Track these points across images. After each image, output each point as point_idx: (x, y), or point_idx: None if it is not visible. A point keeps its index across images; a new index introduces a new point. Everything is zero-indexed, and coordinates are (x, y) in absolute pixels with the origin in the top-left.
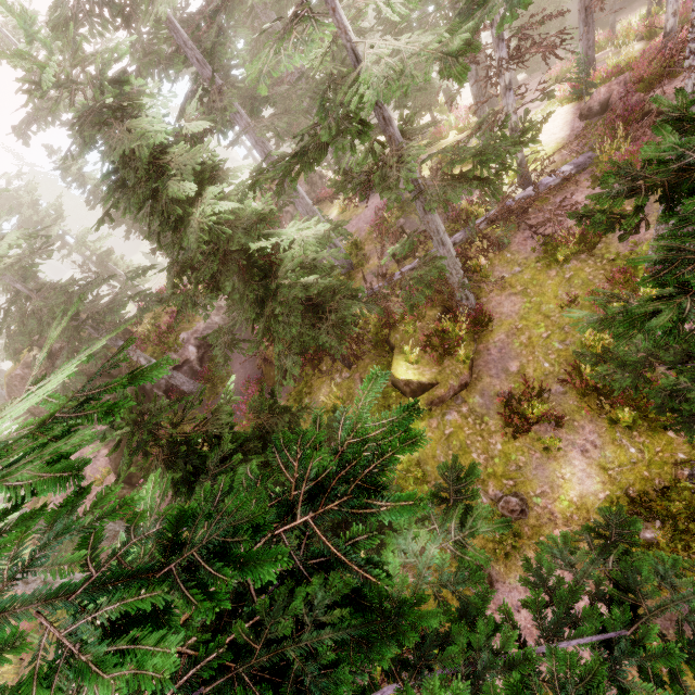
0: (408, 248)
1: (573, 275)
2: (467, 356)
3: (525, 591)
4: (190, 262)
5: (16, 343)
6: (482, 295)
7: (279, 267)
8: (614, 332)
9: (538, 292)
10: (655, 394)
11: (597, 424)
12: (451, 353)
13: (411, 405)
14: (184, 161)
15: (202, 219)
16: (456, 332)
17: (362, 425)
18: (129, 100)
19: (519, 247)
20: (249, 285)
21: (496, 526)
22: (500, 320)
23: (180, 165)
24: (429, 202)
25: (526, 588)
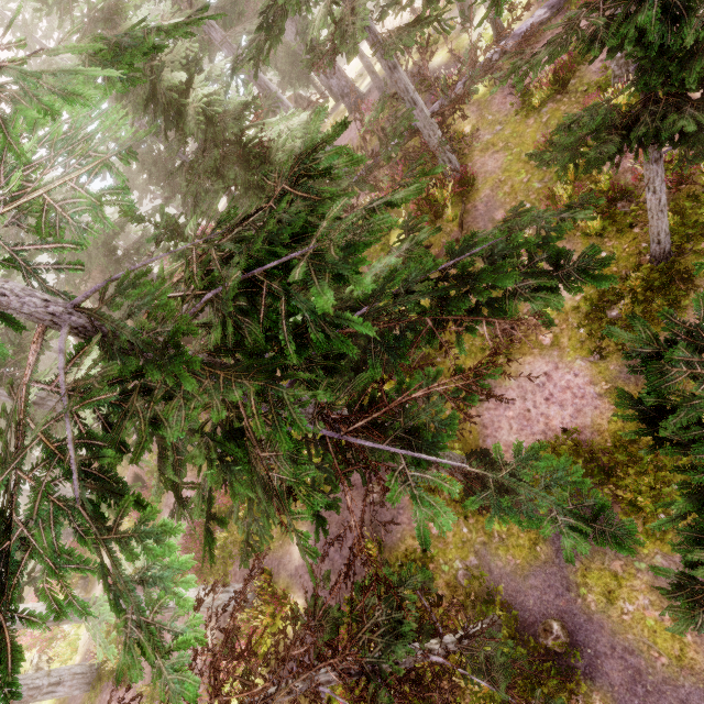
0: (381, 109)
1: (550, 117)
2: (455, 215)
3: (517, 388)
4: (196, 159)
5: (74, 276)
6: (468, 162)
7: (271, 152)
8: (516, 81)
9: (518, 143)
10: (557, 129)
11: (574, 242)
12: (441, 216)
13: (344, 121)
14: (171, 58)
15: (196, 104)
16: (444, 197)
17: (314, 142)
18: (116, 7)
19: (499, 106)
20: (248, 171)
21: (432, 232)
22: (484, 179)
23: (169, 63)
24: (388, 52)
25: (518, 385)
